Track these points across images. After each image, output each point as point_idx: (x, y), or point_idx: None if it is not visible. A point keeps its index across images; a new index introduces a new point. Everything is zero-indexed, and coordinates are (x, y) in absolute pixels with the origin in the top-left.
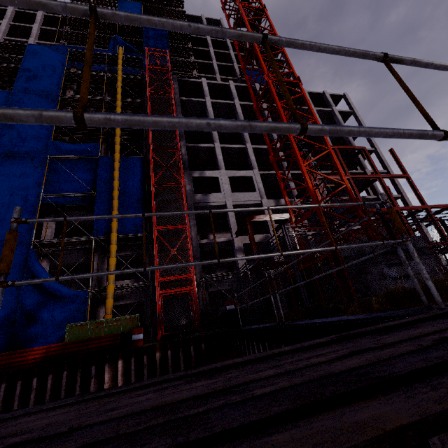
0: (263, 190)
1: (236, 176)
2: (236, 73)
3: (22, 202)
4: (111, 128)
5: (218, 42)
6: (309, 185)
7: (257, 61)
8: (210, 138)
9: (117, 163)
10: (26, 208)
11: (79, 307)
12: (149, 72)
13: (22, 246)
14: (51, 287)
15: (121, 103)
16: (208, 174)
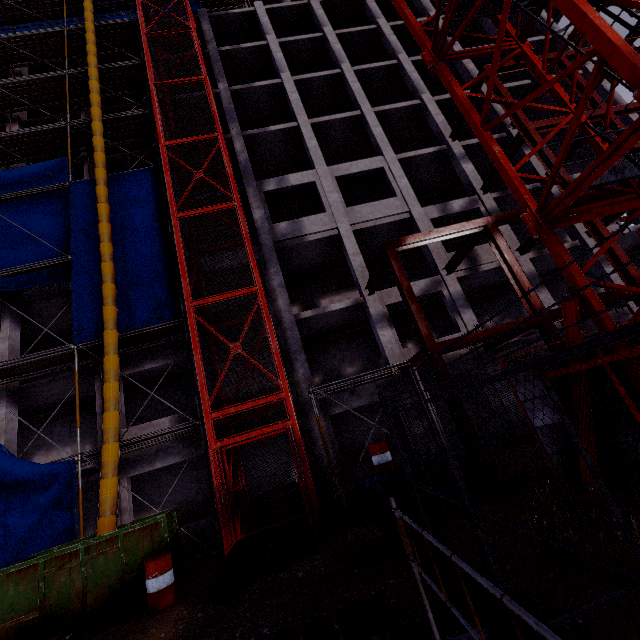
0: (410, 189)
1: (350, 173)
2: None
3: None
4: (89, 126)
5: None
6: (608, 36)
7: None
8: (291, 118)
9: (102, 187)
10: None
11: (59, 498)
12: None
13: None
14: None
15: (98, 73)
16: (295, 181)
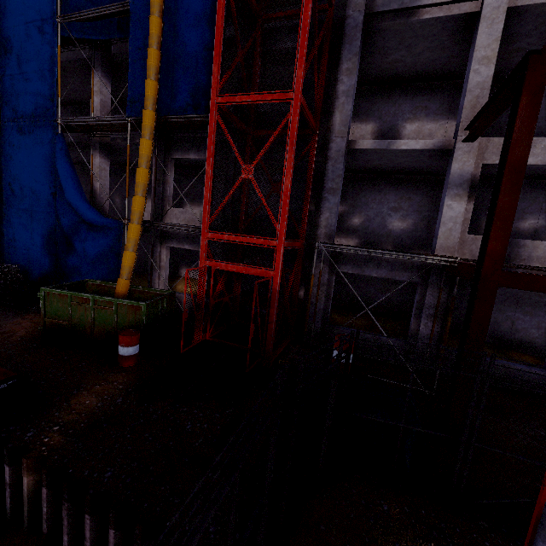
0: None
1: None
2: None
3: (38, 39)
4: None
5: None
6: None
7: None
8: None
9: None
10: (45, 52)
11: (113, 245)
12: None
13: (49, 129)
14: (74, 206)
15: None
16: None
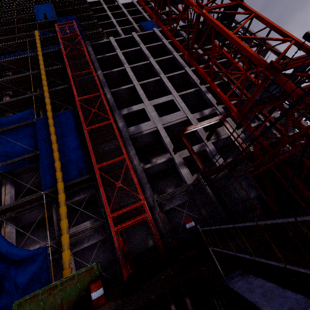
0: (186, 107)
1: (159, 103)
2: (137, 30)
3: None
4: (42, 94)
5: (117, 14)
6: (249, 50)
7: (151, 18)
8: (130, 82)
9: (51, 120)
10: None
11: (41, 265)
12: (62, 40)
13: None
14: (8, 253)
15: (45, 72)
16: (135, 108)
